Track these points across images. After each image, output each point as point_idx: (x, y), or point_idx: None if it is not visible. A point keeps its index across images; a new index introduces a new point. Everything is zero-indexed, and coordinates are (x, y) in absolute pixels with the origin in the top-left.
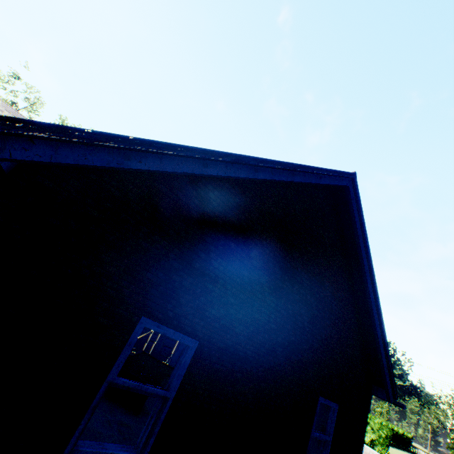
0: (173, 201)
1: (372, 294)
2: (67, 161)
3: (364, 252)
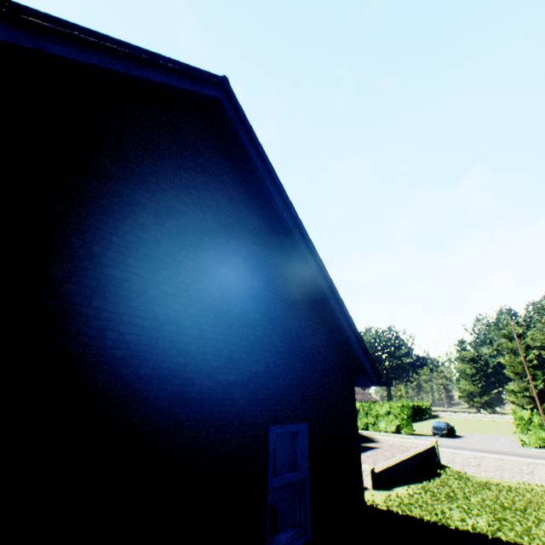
0: None
1: (310, 257)
2: None
3: (280, 200)
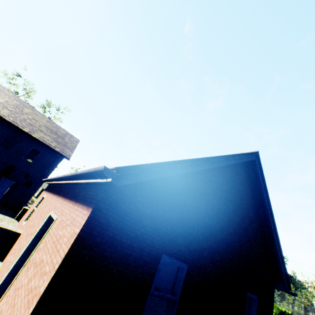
0: (172, 184)
1: (272, 223)
2: (140, 180)
3: (266, 198)
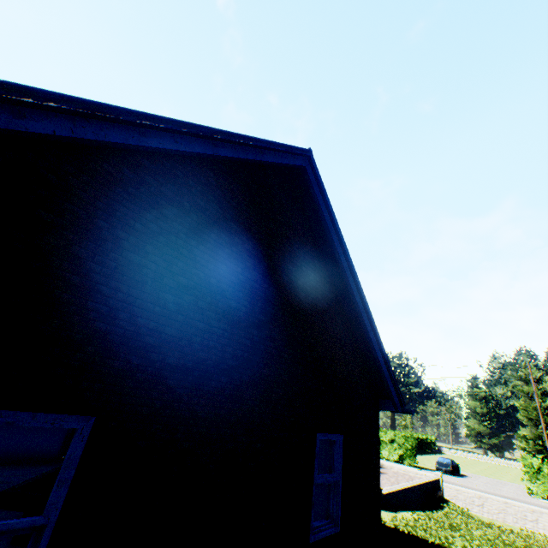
0: None
1: (357, 295)
2: None
3: (339, 247)
